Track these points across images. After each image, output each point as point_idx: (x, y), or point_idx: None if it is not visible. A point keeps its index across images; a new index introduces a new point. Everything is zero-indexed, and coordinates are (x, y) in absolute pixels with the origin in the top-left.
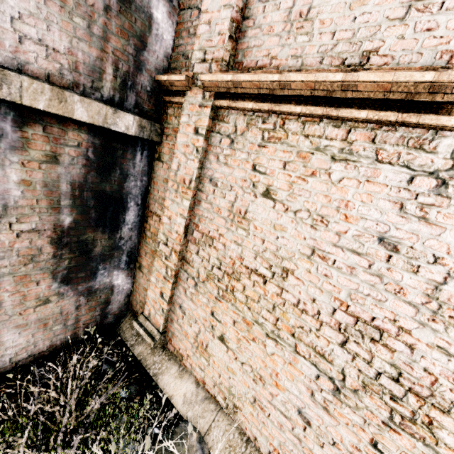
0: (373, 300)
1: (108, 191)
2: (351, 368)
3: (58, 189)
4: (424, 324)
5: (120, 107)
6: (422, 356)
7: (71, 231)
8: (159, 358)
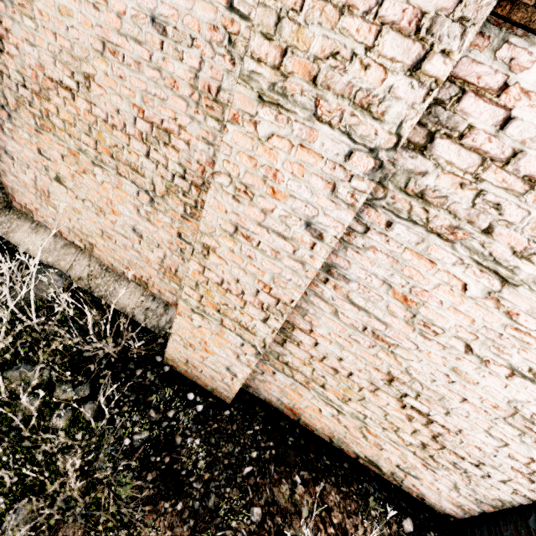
0: (159, 100)
1: None
2: (157, 177)
3: None
4: (193, 118)
5: None
6: (195, 150)
7: None
8: (7, 218)
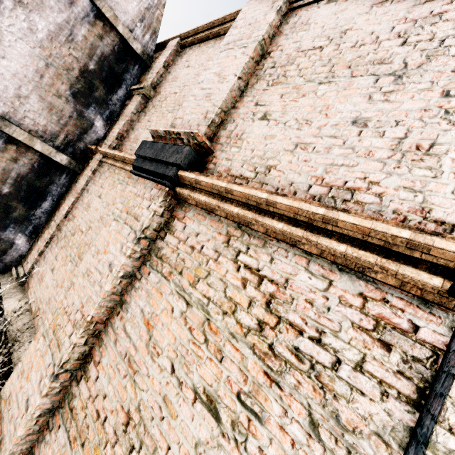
0: None
1: (38, 186)
2: None
3: (10, 174)
4: None
5: (62, 151)
6: None
7: (5, 197)
8: (15, 290)
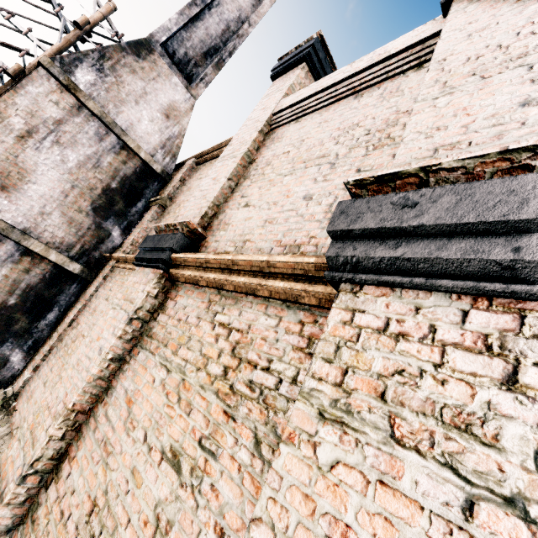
0: None
1: (46, 296)
2: None
3: (19, 285)
4: None
5: (77, 261)
6: None
7: (10, 308)
8: None
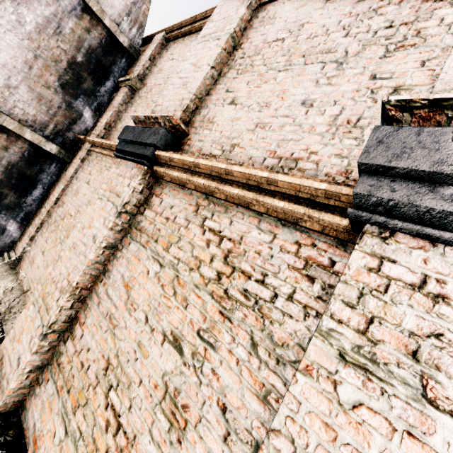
0: None
1: (28, 174)
2: None
3: (0, 162)
4: None
5: (52, 141)
6: None
7: None
8: (8, 273)
